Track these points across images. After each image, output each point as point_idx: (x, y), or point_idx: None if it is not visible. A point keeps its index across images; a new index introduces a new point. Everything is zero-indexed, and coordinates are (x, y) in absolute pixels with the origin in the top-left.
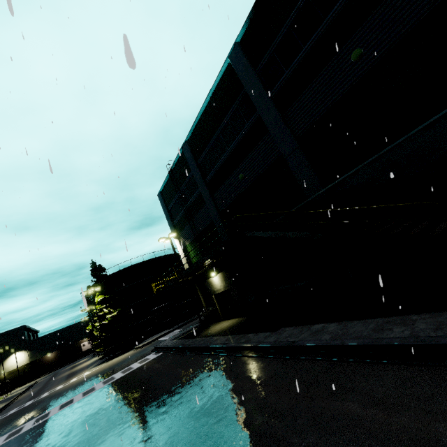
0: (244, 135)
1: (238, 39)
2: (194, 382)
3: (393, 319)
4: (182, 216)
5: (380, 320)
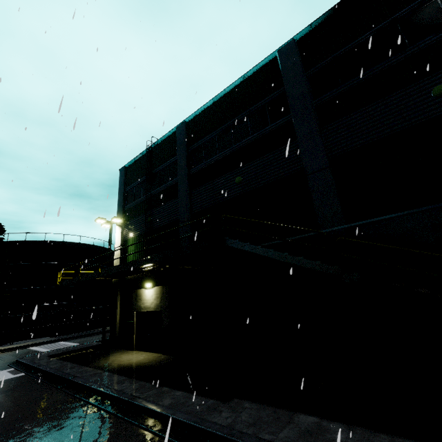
0: (261, 135)
1: (297, 37)
2: None
3: None
4: (140, 202)
5: None
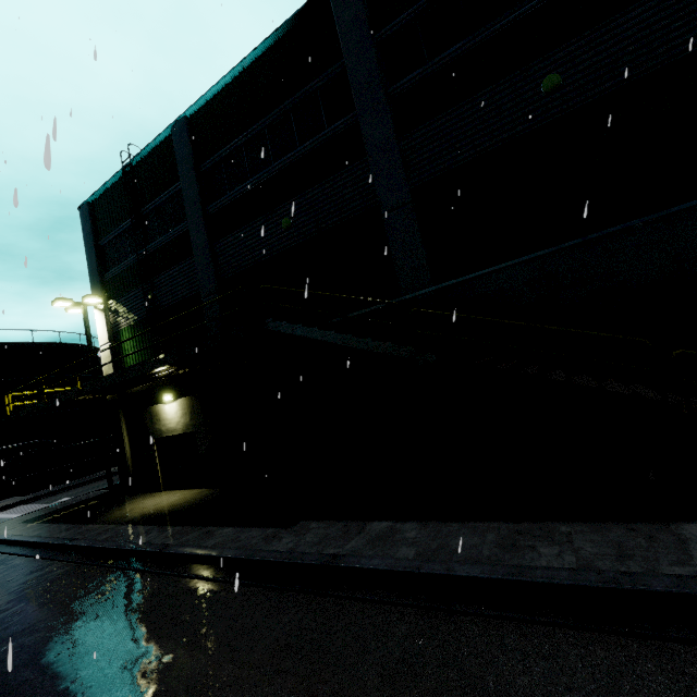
0: (315, 147)
1: None
2: (62, 650)
3: (526, 527)
4: (130, 267)
5: (503, 528)
